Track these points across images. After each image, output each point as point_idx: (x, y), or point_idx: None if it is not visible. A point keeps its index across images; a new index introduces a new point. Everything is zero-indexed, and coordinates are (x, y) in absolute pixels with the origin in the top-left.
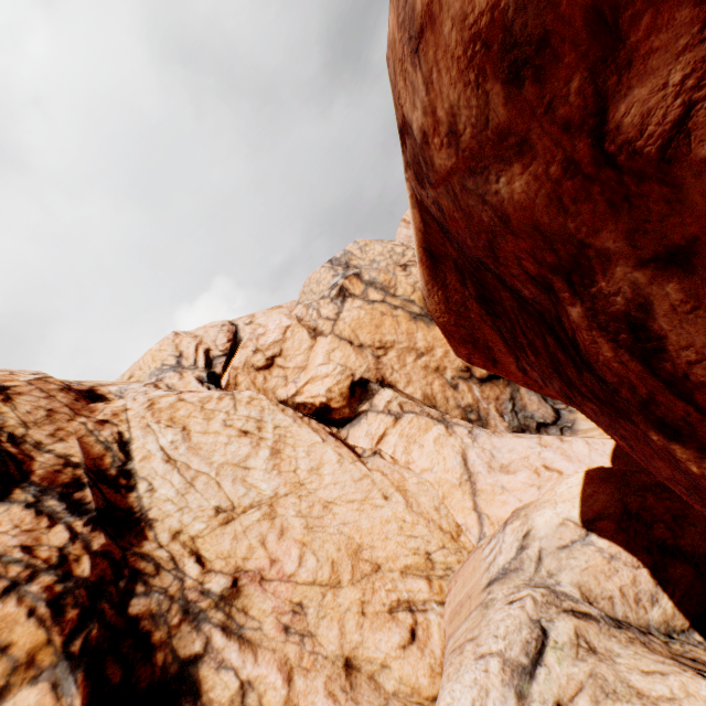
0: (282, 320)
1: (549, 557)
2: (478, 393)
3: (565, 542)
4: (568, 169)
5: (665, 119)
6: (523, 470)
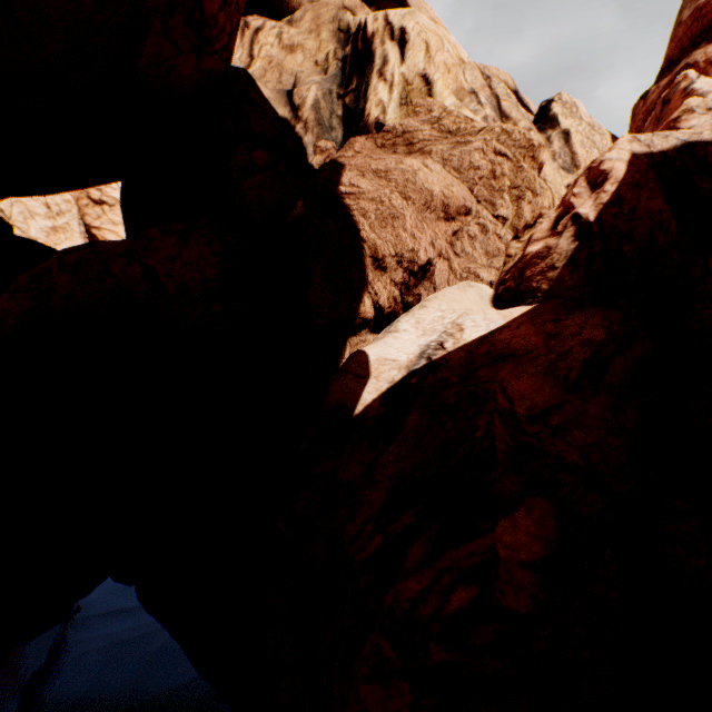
0: None
1: None
2: None
3: None
4: None
5: None
6: None
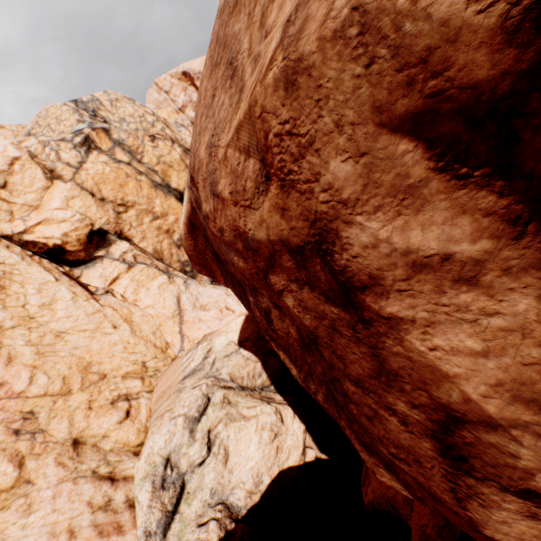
0: (8, 149)
1: (219, 361)
2: None
3: (228, 353)
4: (257, 274)
5: (279, 287)
6: (214, 309)
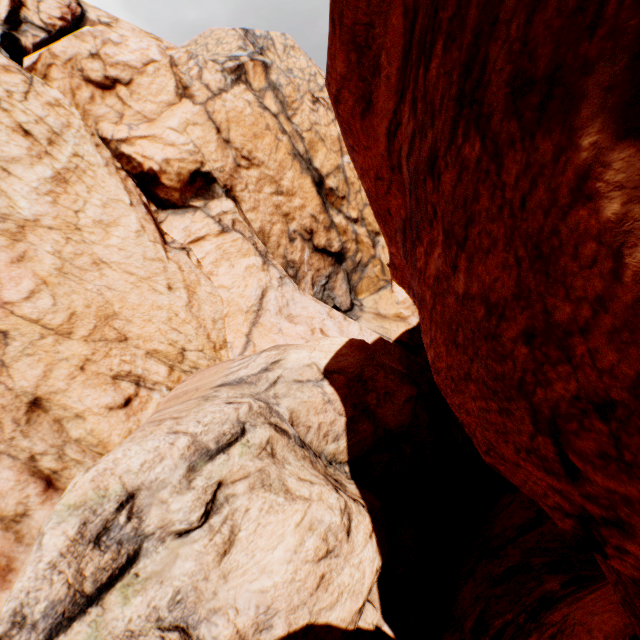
0: (152, 49)
1: (284, 385)
2: (307, 257)
3: (303, 379)
4: None
5: None
6: (304, 325)
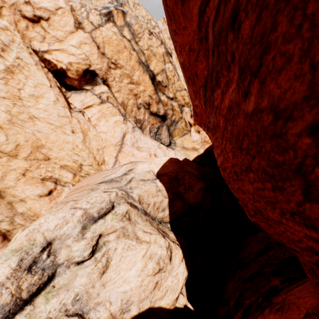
0: (60, 1)
1: (135, 182)
2: (147, 117)
3: (145, 178)
4: None
5: None
6: (146, 152)
